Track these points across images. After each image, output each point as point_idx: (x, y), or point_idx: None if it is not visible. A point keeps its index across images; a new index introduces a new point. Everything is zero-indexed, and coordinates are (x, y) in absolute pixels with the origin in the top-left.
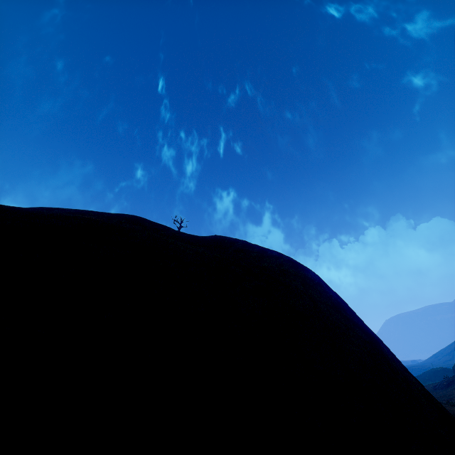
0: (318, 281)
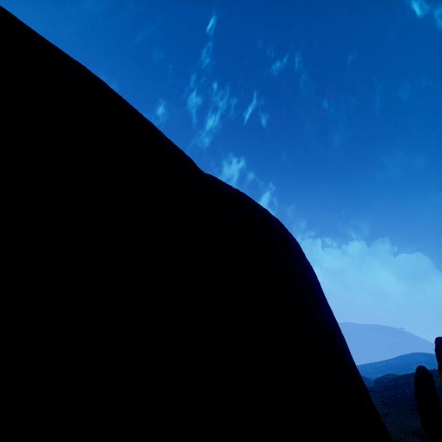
0: (300, 249)
